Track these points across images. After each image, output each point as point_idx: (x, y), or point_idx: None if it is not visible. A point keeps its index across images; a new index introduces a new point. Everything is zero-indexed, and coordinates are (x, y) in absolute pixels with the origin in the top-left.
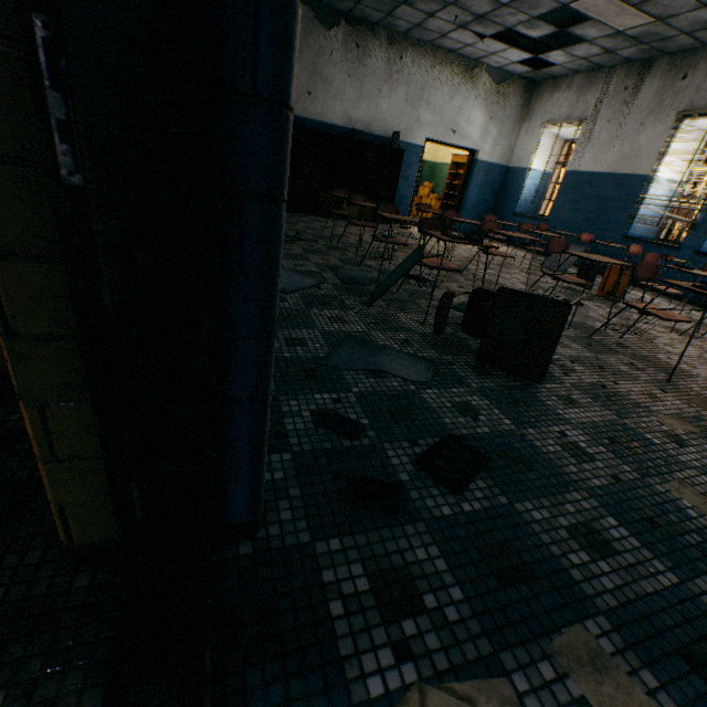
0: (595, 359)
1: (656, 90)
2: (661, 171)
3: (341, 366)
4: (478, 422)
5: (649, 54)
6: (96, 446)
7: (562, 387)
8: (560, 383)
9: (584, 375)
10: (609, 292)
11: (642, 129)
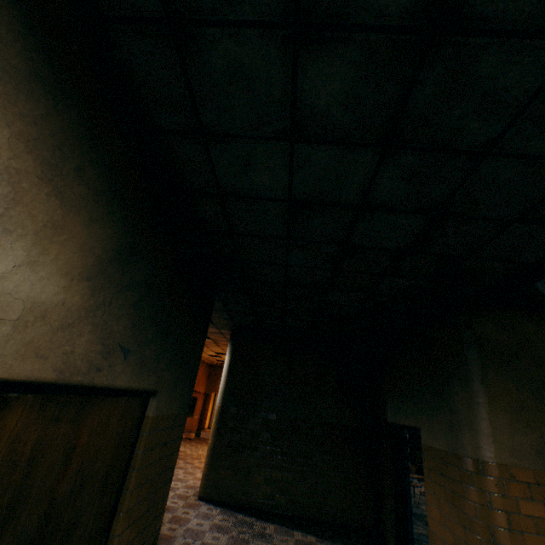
0: None
1: None
2: None
3: (421, 539)
4: None
5: None
6: (393, 527)
7: None
8: None
9: None
10: None
11: None
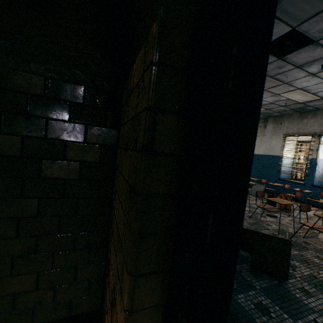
0: (301, 255)
1: (272, 127)
2: (284, 154)
3: None
4: (272, 318)
5: (265, 117)
6: None
7: (297, 280)
8: (294, 277)
9: (302, 268)
10: (284, 207)
11: (271, 139)
